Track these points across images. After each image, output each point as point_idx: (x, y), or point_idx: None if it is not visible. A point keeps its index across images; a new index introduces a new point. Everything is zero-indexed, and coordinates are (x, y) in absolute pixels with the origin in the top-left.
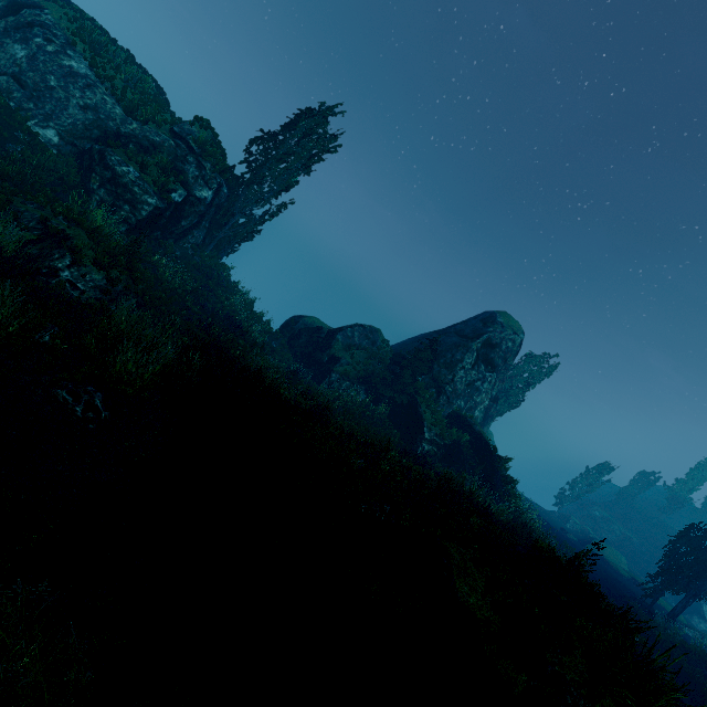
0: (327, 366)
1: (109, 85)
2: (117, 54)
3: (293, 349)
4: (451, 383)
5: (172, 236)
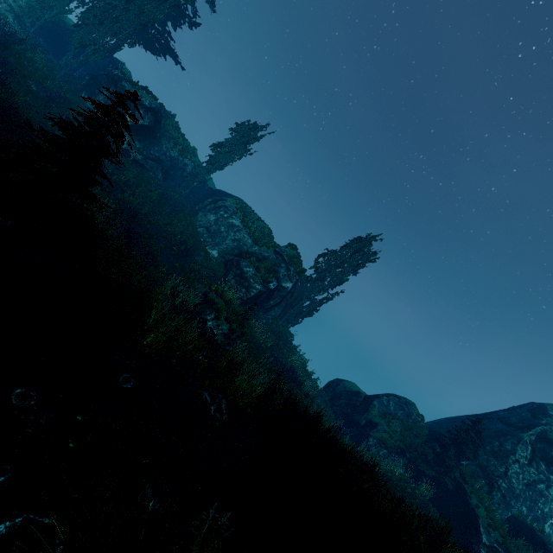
0: (364, 429)
1: (248, 230)
2: (254, 216)
3: (333, 407)
4: (504, 477)
5: (263, 310)
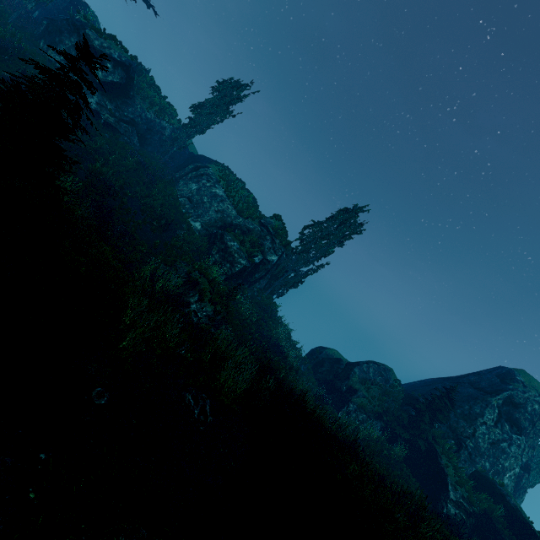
0: (345, 395)
1: (232, 200)
2: (238, 185)
3: (316, 374)
4: (472, 438)
5: (248, 283)
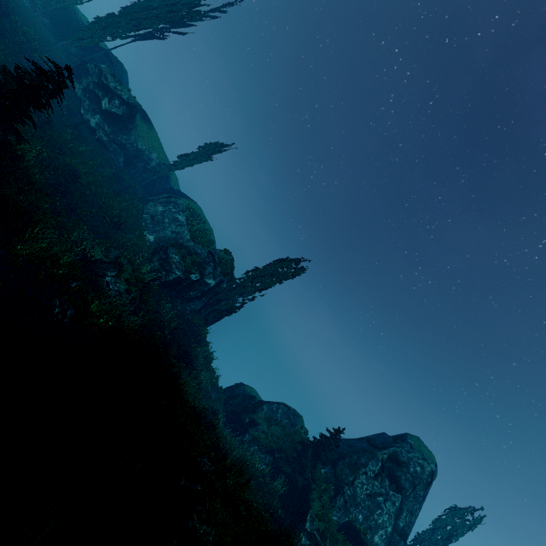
0: (245, 426)
1: (191, 227)
2: (202, 219)
3: (226, 405)
4: (350, 485)
5: (182, 298)
